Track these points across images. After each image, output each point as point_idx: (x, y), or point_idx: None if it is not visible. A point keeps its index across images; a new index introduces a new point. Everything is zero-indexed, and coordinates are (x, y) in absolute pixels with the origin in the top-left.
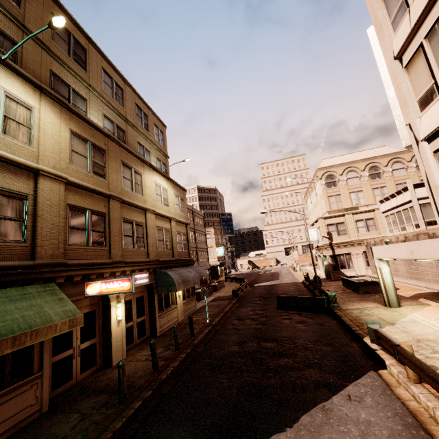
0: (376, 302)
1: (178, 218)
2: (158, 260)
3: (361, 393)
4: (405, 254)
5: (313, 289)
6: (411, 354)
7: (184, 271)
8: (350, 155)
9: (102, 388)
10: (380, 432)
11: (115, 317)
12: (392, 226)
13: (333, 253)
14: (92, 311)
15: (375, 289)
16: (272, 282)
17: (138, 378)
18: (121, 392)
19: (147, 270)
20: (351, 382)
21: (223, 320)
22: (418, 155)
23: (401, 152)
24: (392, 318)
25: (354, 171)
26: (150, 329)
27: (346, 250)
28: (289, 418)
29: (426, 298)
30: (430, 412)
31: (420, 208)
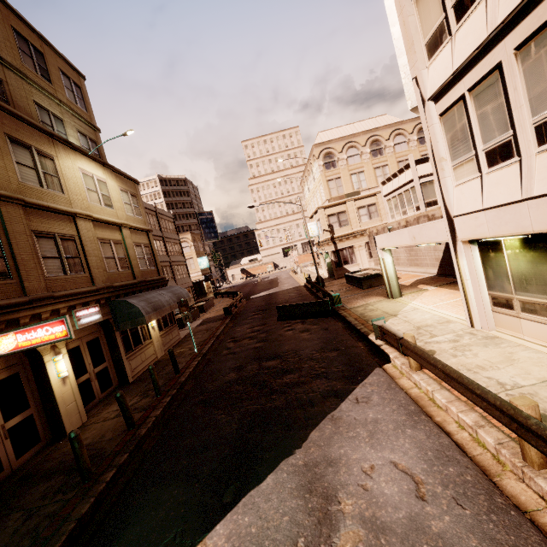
0: (379, 295)
1: (132, 224)
2: (111, 287)
3: (368, 393)
4: (407, 240)
5: (317, 292)
6: (414, 345)
7: (153, 296)
8: (349, 126)
9: (55, 469)
10: (386, 427)
11: (56, 375)
12: (393, 210)
13: (336, 248)
14: (14, 374)
15: (378, 282)
16: (271, 290)
17: (107, 443)
18: (82, 467)
19: (96, 303)
20: (358, 384)
21: (216, 346)
22: (424, 119)
23: (403, 122)
24: (395, 310)
25: (355, 147)
26: (118, 377)
27: (348, 243)
28: (298, 439)
29: (425, 283)
30: (429, 395)
31: (421, 188)
